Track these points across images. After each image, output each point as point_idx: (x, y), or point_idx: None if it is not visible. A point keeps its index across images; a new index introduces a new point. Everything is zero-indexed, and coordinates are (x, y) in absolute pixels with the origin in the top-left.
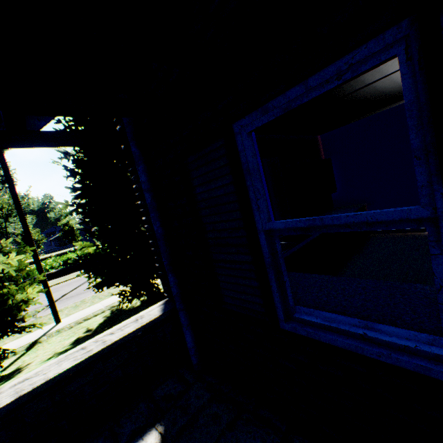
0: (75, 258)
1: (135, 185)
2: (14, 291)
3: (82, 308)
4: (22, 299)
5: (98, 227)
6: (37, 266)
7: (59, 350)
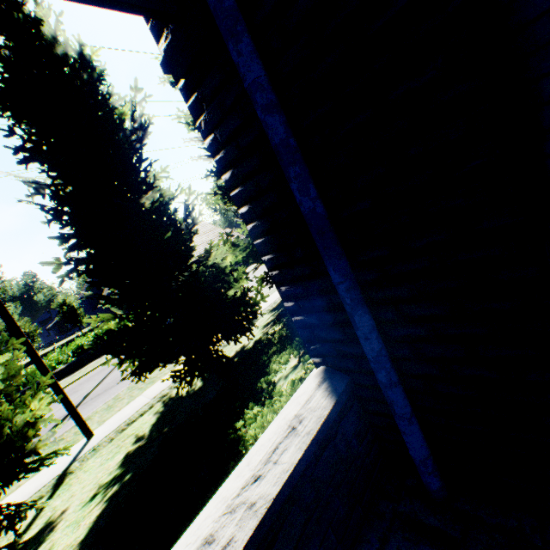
0: (92, 340)
1: (210, 136)
2: (8, 412)
3: (118, 408)
4: (25, 421)
5: (116, 288)
6: (37, 365)
7: (104, 480)
